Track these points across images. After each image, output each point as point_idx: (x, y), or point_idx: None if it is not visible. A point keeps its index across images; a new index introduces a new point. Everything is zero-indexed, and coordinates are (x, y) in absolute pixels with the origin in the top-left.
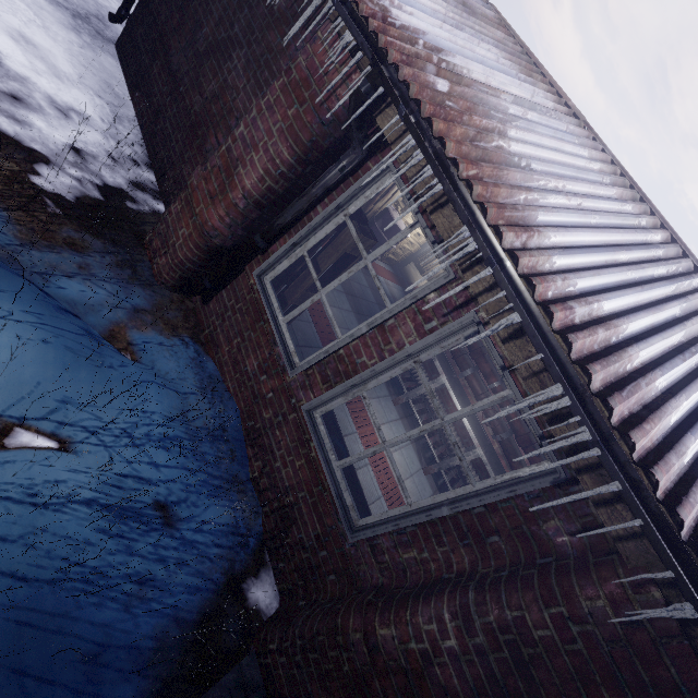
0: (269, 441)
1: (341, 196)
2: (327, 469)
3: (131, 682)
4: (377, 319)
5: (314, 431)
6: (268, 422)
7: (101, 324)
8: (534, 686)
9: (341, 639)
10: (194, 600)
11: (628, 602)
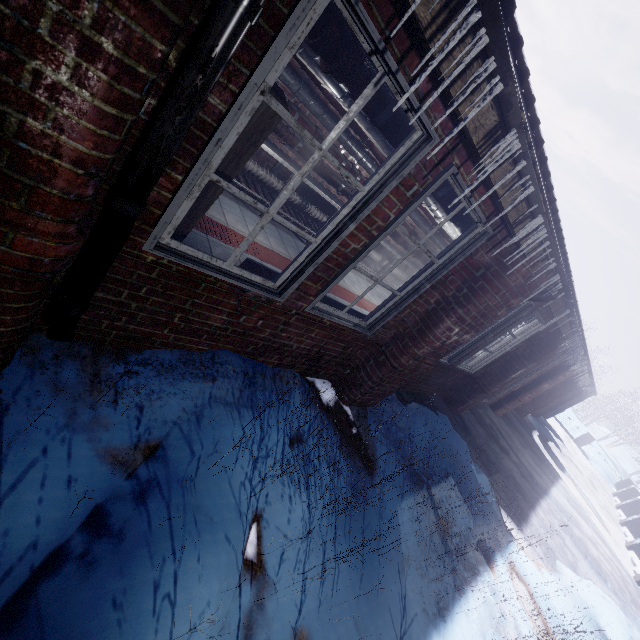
0: (280, 343)
1: (261, 69)
2: (343, 322)
3: (361, 473)
4: (365, 212)
5: (322, 313)
6: (270, 336)
7: (104, 481)
8: (487, 317)
9: (402, 369)
10: (333, 433)
11: (529, 273)
